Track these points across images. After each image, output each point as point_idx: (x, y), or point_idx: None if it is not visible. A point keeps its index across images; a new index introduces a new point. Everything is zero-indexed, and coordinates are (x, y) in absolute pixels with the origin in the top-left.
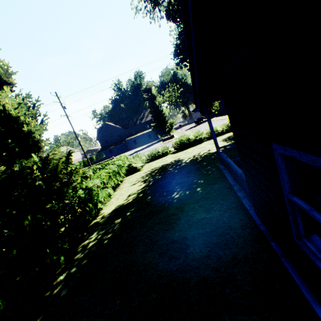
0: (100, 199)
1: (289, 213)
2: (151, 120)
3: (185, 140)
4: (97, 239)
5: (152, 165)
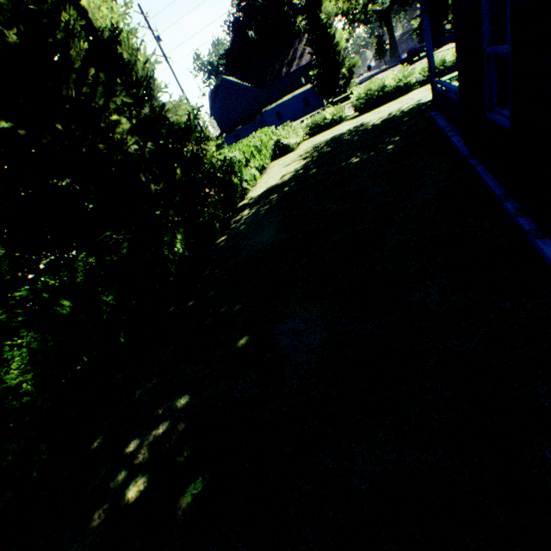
0: (244, 178)
1: (485, 79)
2: (309, 65)
3: (377, 90)
4: (251, 213)
5: (315, 140)
